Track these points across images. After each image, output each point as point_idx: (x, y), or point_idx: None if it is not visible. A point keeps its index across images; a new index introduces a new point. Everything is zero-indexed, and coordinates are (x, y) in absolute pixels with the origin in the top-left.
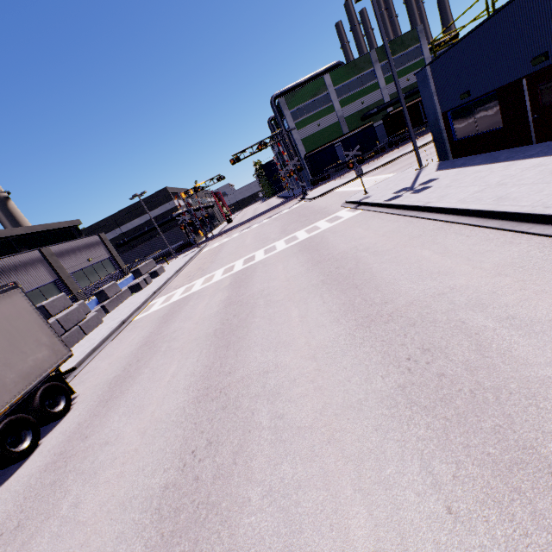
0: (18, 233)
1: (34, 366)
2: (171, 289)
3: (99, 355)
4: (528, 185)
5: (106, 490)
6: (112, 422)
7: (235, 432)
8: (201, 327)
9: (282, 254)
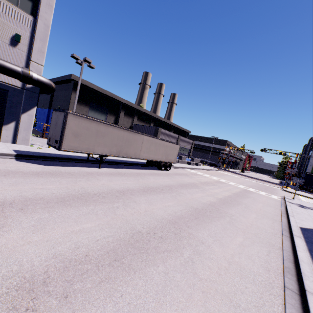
0: (175, 126)
1: (171, 159)
2: (198, 171)
3: (174, 168)
4: (310, 217)
5: (175, 179)
6: (176, 176)
7: (195, 187)
8: (200, 180)
9: (237, 187)
